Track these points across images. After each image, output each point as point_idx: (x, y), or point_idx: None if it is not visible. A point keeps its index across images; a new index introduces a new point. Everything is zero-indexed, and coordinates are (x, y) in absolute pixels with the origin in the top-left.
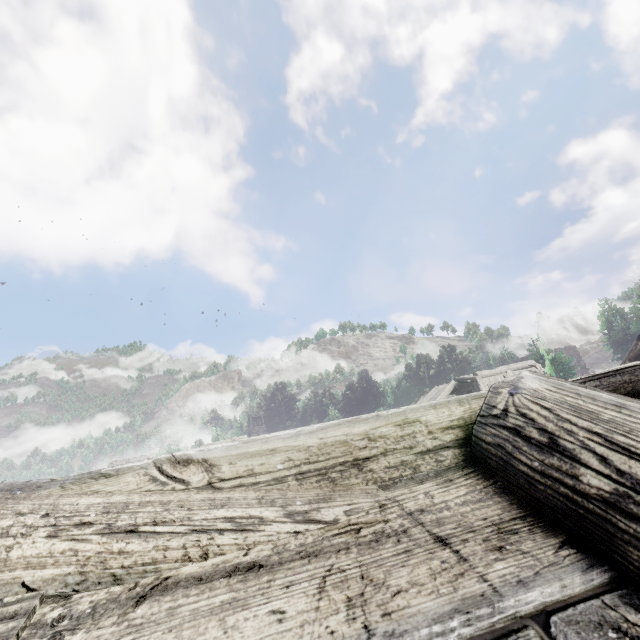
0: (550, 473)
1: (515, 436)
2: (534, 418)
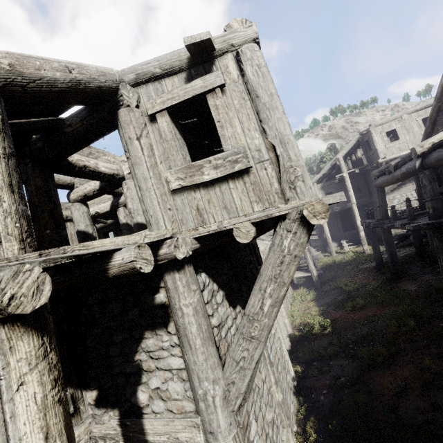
0: None
1: None
2: None
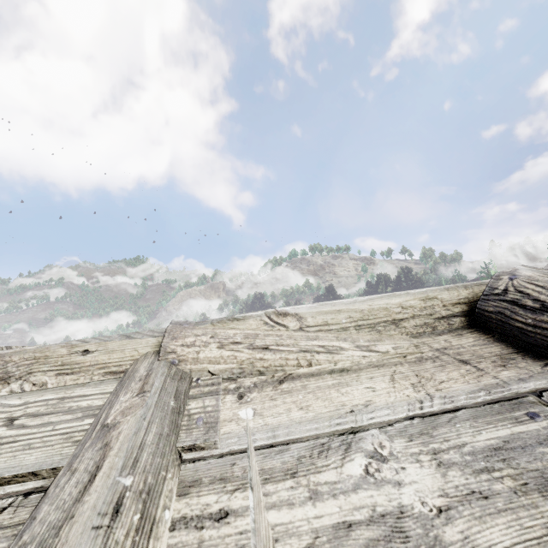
0: (541, 325)
1: (513, 305)
2: (530, 293)
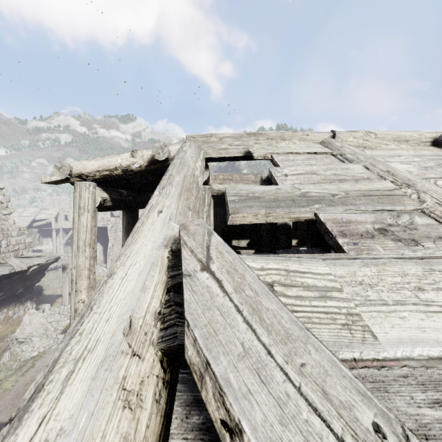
0: None
1: None
2: None
